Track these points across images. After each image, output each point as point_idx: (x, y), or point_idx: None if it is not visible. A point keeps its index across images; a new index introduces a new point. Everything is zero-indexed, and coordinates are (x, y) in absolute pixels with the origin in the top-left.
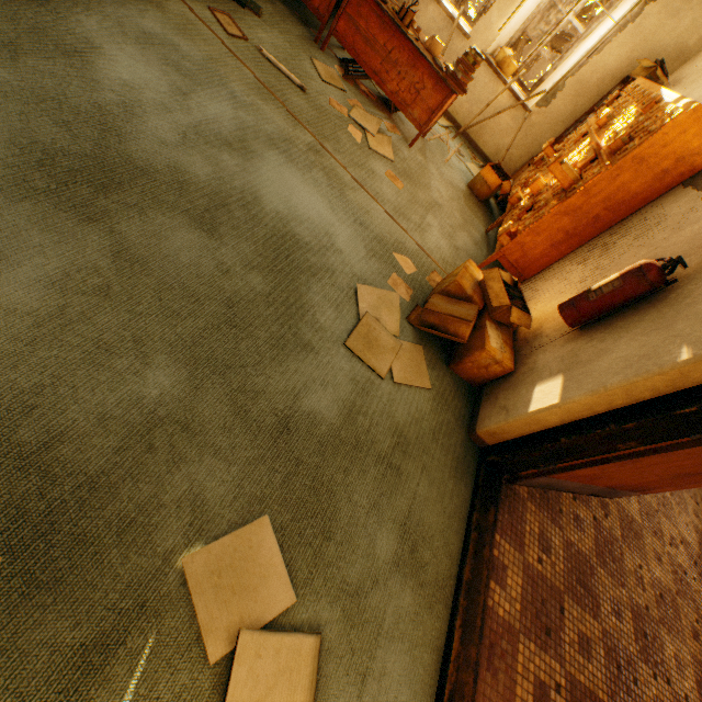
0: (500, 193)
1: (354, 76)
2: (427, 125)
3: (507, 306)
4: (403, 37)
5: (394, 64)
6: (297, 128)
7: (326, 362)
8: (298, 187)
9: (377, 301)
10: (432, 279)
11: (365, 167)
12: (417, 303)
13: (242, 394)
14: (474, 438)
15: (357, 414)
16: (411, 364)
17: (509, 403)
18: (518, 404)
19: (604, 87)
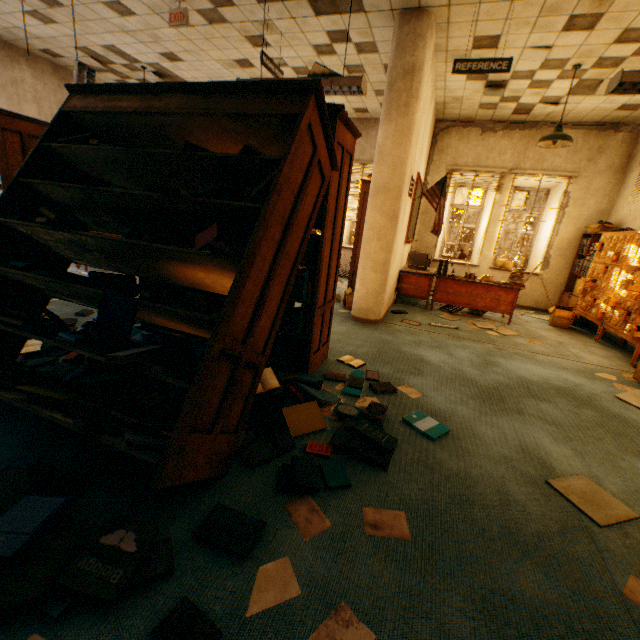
0: (577, 318)
1: (456, 311)
2: (512, 310)
3: None
4: (475, 284)
5: (475, 295)
6: (481, 344)
7: None
8: (523, 366)
9: (635, 397)
10: (626, 377)
11: (517, 343)
12: None
13: None
14: None
15: None
16: None
17: None
18: None
19: (574, 244)
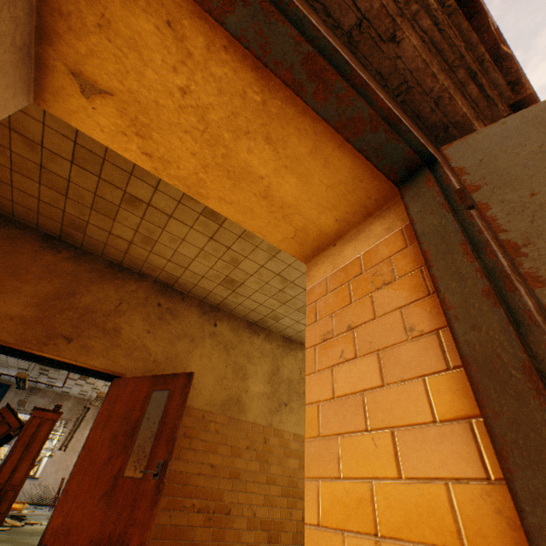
0: None
1: None
2: None
3: None
4: None
5: None
6: None
7: None
8: None
9: None
10: None
11: None
12: None
13: None
14: None
15: None
16: None
17: None
18: None
19: None
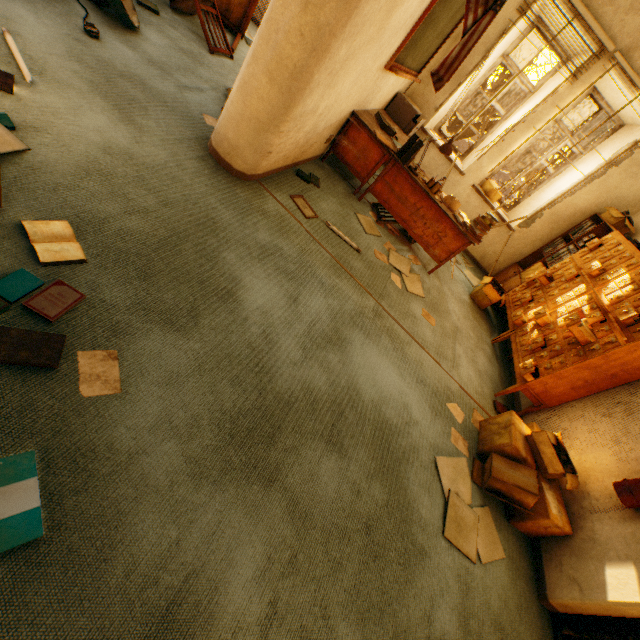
0: (499, 306)
1: (386, 221)
2: (445, 261)
3: (561, 472)
4: (431, 201)
5: (421, 217)
6: (363, 295)
7: (436, 564)
8: (377, 362)
9: (453, 471)
10: (474, 418)
11: (409, 313)
12: (472, 454)
13: (397, 639)
14: (545, 603)
15: (468, 617)
16: (487, 533)
17: (579, 576)
18: (591, 583)
19: (576, 219)
